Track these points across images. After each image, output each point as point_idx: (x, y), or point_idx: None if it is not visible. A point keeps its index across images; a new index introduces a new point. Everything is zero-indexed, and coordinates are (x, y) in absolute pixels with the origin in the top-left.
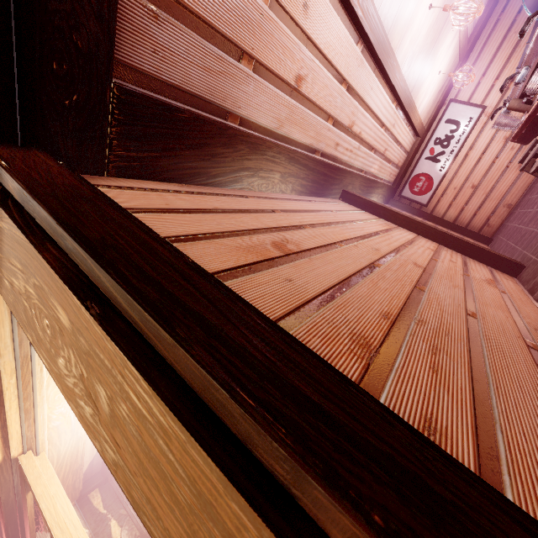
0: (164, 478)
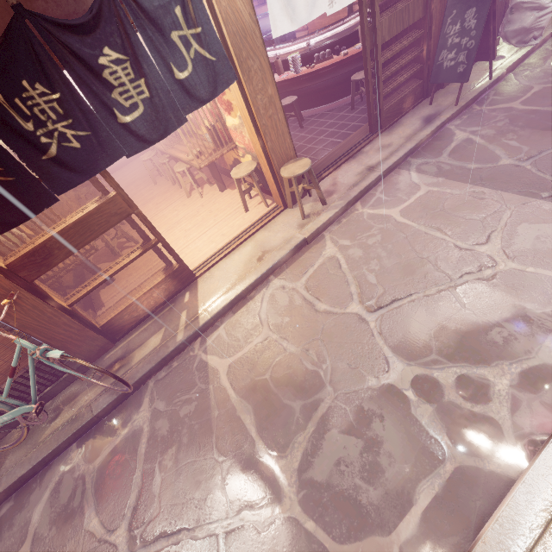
0: (277, 130)
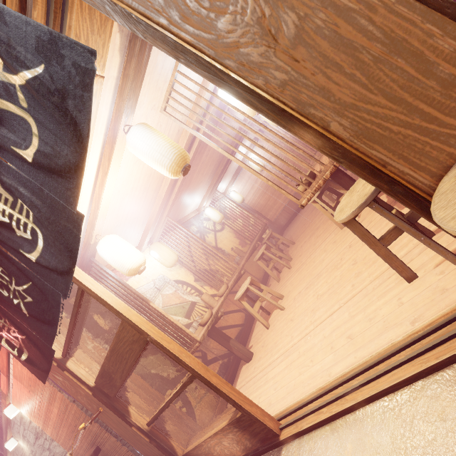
0: (353, 54)
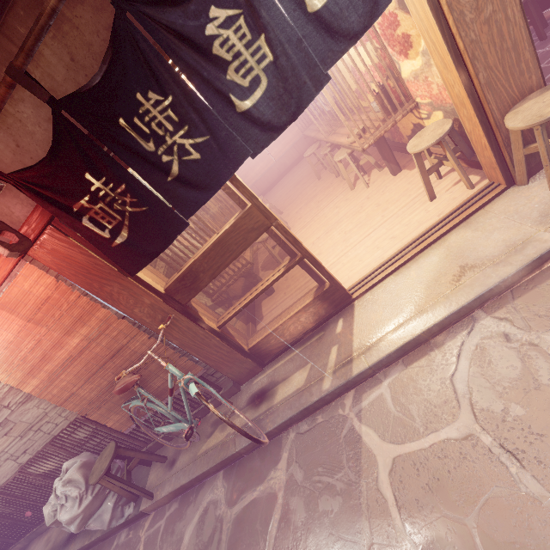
0: (502, 42)
